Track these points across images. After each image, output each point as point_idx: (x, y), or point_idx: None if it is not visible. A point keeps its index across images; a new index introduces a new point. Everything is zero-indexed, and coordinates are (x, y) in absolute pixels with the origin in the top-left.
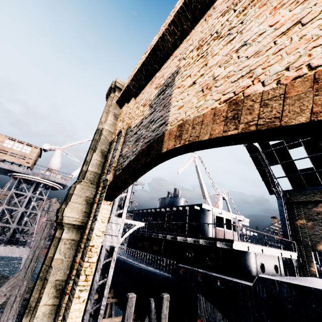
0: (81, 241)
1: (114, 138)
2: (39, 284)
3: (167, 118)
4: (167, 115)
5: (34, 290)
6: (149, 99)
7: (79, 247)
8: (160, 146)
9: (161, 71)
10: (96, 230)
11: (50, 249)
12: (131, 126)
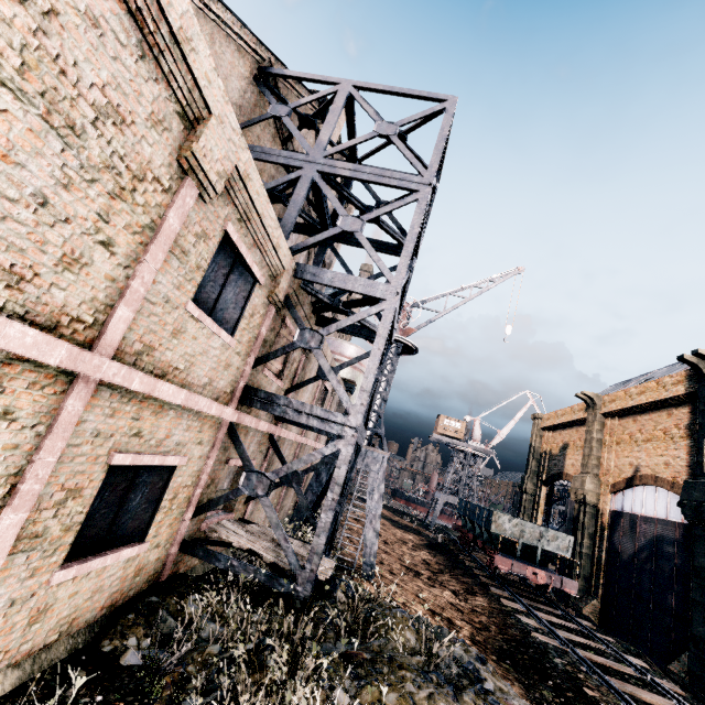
0: (535, 501)
1: (542, 453)
2: (521, 513)
3: (564, 465)
4: (564, 464)
5: (520, 515)
6: (559, 445)
7: (535, 503)
8: (562, 476)
9: (563, 432)
10: (541, 497)
11: (522, 502)
12: (551, 452)
